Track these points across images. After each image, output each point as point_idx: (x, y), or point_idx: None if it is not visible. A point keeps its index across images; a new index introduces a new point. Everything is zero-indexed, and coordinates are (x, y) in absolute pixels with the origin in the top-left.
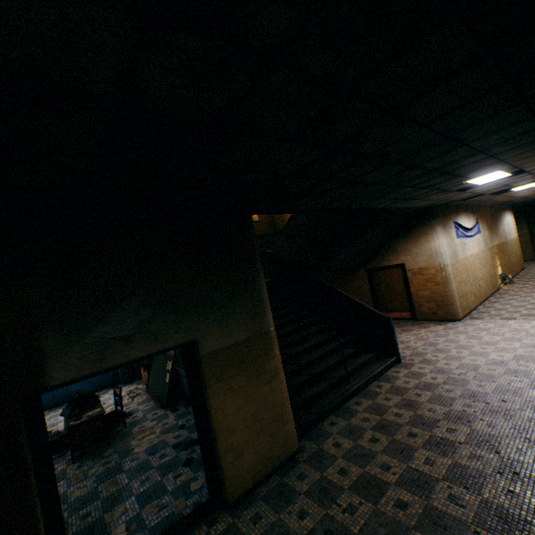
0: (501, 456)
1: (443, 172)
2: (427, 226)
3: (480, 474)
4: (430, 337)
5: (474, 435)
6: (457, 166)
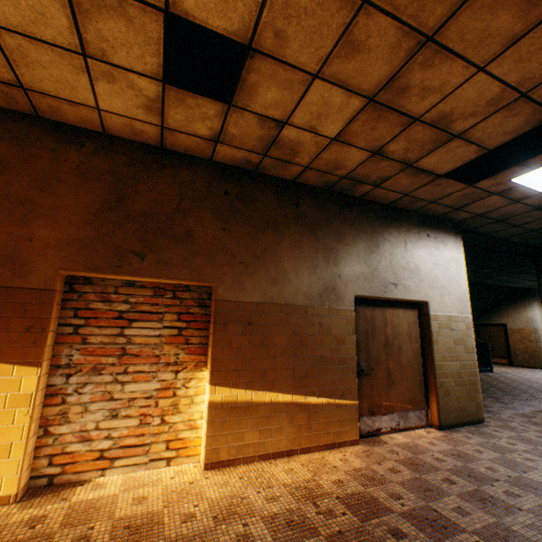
0: (530, 386)
1: (523, 273)
2: (525, 301)
3: (517, 386)
4: (518, 370)
5: (521, 384)
6: (529, 271)
